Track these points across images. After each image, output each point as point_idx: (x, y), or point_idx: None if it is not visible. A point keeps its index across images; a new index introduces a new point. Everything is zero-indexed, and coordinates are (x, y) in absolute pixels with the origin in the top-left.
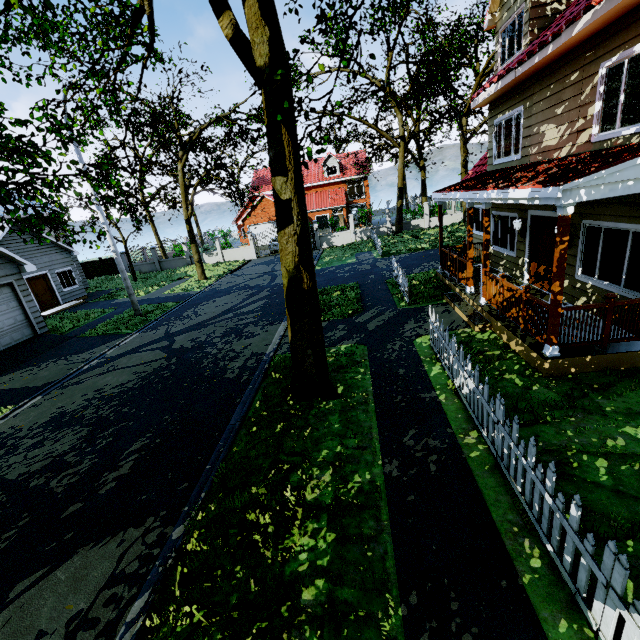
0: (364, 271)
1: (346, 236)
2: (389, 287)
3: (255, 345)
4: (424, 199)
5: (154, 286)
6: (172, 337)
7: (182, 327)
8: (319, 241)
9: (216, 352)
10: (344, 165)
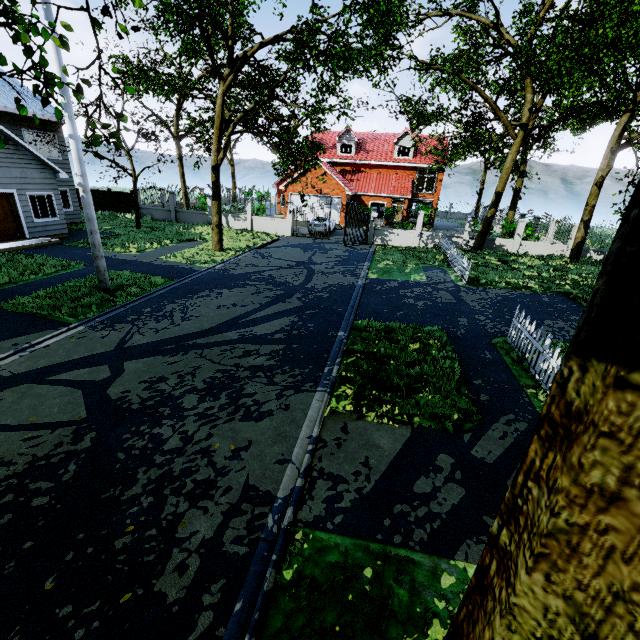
0: (447, 305)
1: (408, 237)
2: (506, 360)
3: (257, 453)
4: (511, 213)
5: (154, 243)
6: (122, 359)
7: (150, 338)
8: (373, 234)
9: (175, 447)
10: (419, 148)
